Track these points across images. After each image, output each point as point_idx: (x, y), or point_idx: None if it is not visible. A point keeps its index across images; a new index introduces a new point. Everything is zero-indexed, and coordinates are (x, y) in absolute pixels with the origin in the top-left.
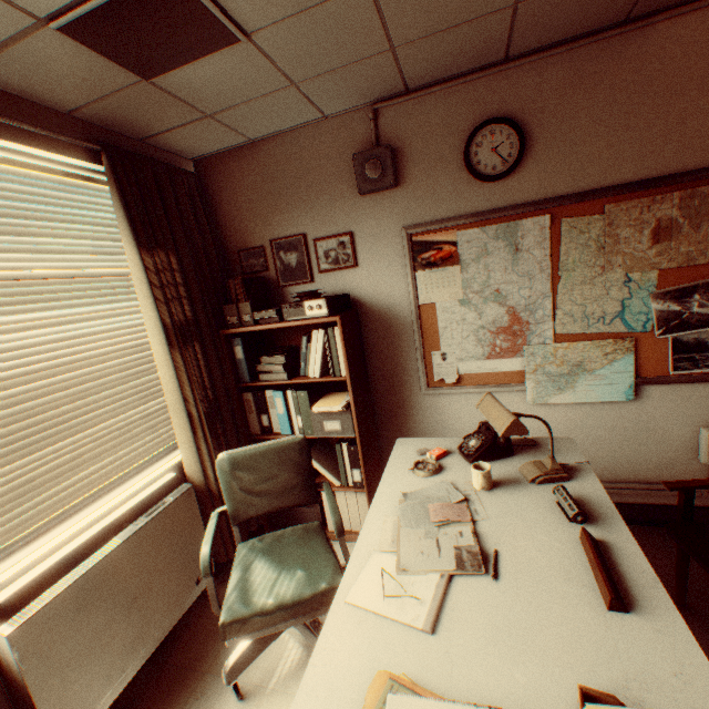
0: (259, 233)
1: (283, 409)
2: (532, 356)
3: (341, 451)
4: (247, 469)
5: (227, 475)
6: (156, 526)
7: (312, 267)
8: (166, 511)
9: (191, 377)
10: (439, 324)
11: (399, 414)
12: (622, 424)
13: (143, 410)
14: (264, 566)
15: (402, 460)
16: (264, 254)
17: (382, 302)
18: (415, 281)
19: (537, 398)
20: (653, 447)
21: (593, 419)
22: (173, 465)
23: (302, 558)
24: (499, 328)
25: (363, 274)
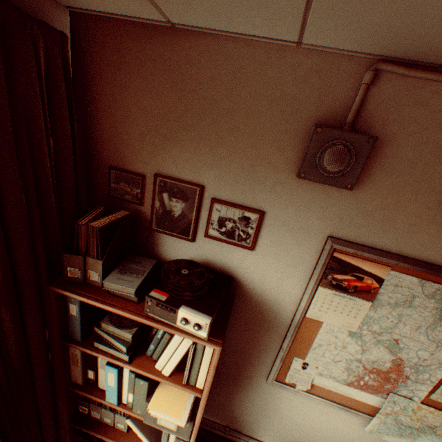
0: (143, 156)
1: (113, 382)
2: (393, 402)
3: (168, 434)
4: None
5: None
6: None
7: (198, 225)
8: None
9: None
10: (316, 339)
11: (235, 384)
12: None
13: None
14: None
15: None
16: (142, 185)
17: (265, 294)
18: (313, 293)
19: (375, 431)
20: None
21: None
22: None
23: None
24: (375, 368)
25: (257, 259)
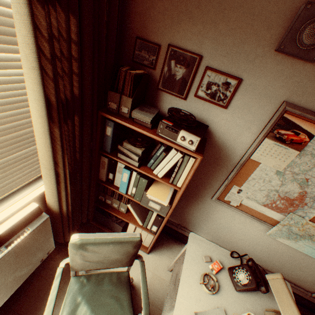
0: (162, 29)
1: (126, 180)
2: (290, 219)
3: (151, 215)
4: (92, 252)
5: (76, 252)
6: (13, 252)
7: (191, 88)
8: (24, 240)
9: (64, 149)
10: (252, 174)
11: (190, 200)
12: (300, 261)
13: (17, 155)
14: (86, 313)
15: (194, 262)
16: (157, 53)
17: (225, 142)
18: (259, 143)
19: (273, 234)
20: (304, 273)
21: (289, 253)
22: (37, 195)
23: (113, 314)
24: (286, 197)
25: (226, 116)
